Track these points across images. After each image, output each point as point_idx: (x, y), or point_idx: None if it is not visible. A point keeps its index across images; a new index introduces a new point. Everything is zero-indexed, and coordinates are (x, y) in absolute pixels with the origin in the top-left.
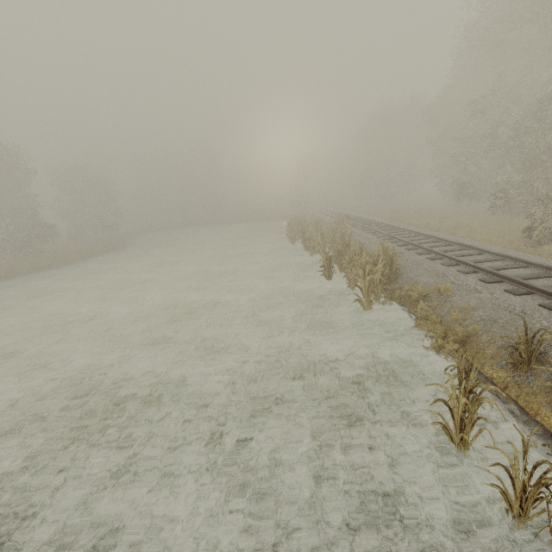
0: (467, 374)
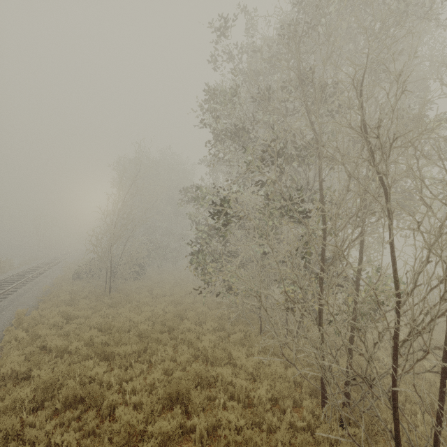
0: None
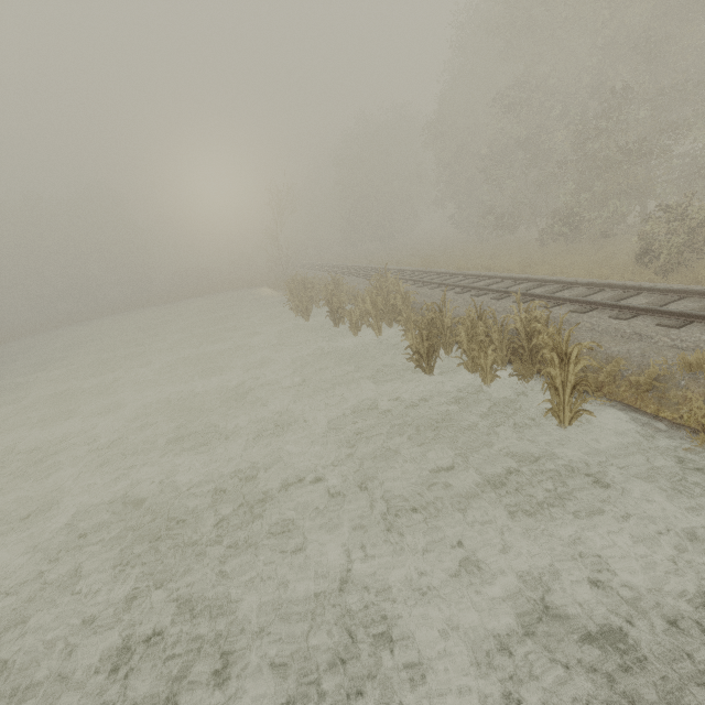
0: None
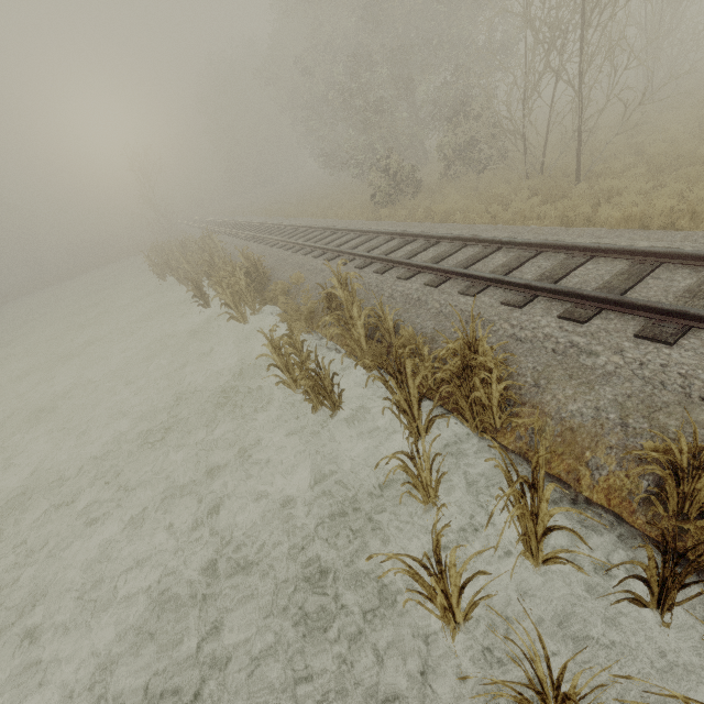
0: (293, 340)
